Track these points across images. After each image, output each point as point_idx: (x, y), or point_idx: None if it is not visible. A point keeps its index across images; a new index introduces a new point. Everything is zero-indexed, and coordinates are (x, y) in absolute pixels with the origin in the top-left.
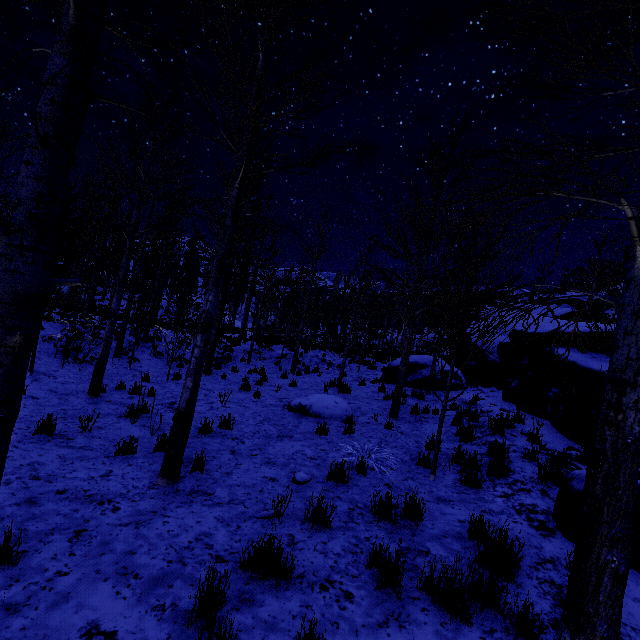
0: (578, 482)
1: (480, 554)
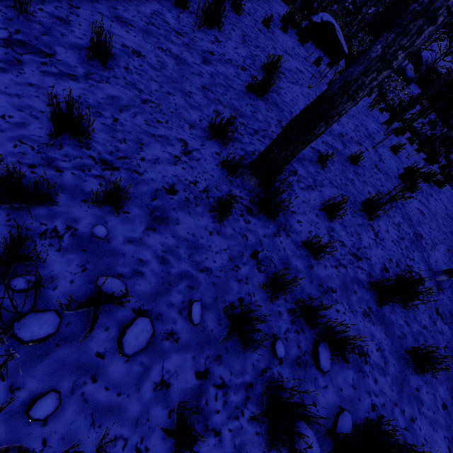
0: (451, 135)
1: None
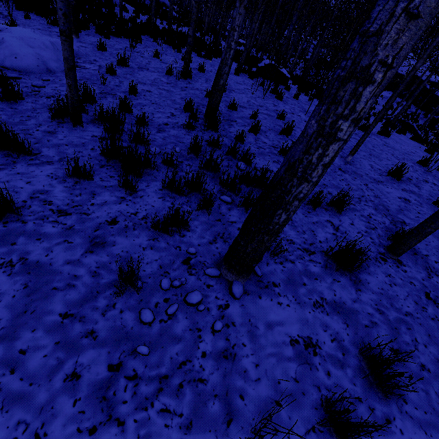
0: (436, 117)
1: (428, 125)
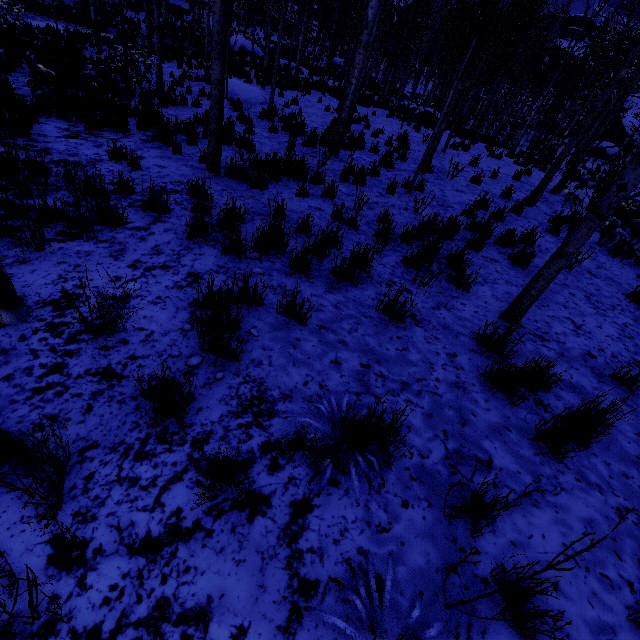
0: None
1: None
